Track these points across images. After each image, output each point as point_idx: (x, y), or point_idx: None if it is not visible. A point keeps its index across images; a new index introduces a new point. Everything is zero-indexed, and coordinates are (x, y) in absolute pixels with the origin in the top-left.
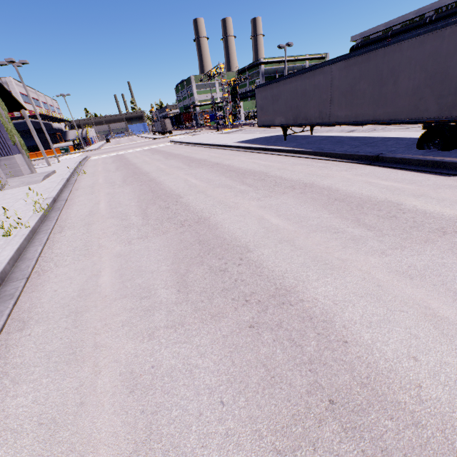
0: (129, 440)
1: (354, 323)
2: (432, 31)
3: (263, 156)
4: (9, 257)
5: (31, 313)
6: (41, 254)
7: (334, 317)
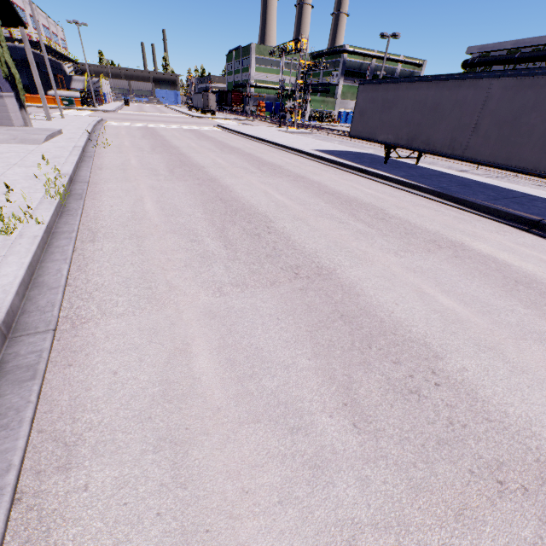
0: None
1: None
2: None
3: (361, 179)
4: (18, 281)
5: (76, 422)
6: (68, 280)
7: None
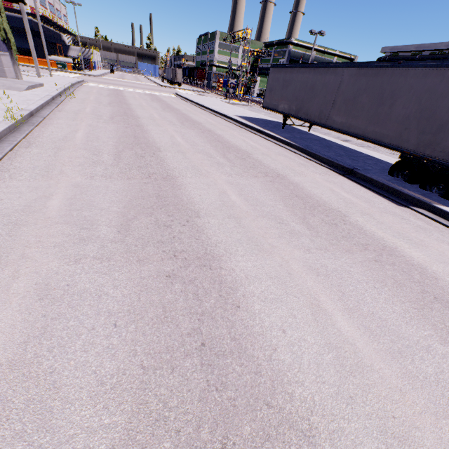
0: (24, 333)
1: (253, 295)
2: (437, 66)
3: (255, 137)
4: None
5: None
6: None
7: (240, 287)
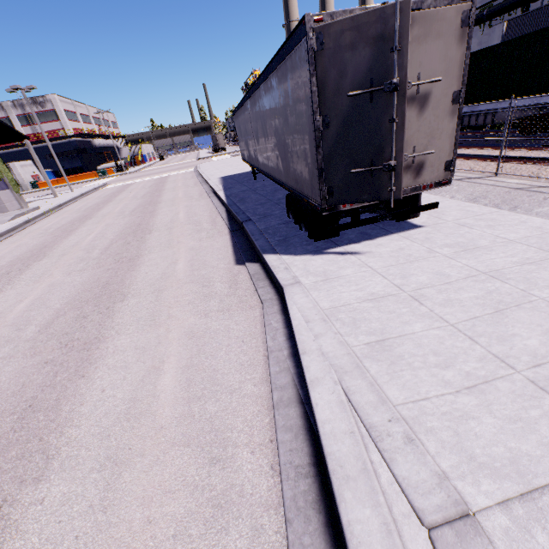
0: None
1: None
2: (264, 79)
3: (203, 203)
4: None
5: None
6: None
7: None
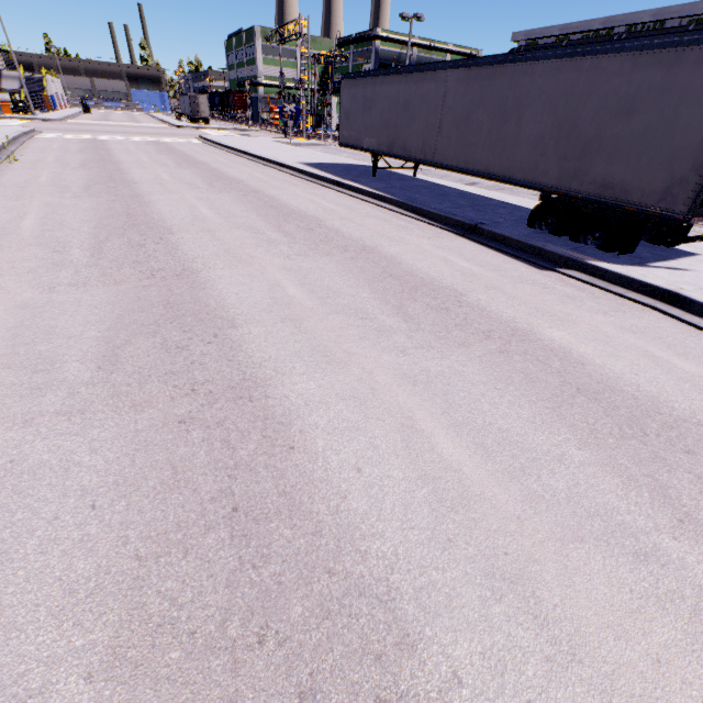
0: None
1: (315, 428)
2: (571, 56)
3: (331, 193)
4: None
5: None
6: None
7: (296, 419)
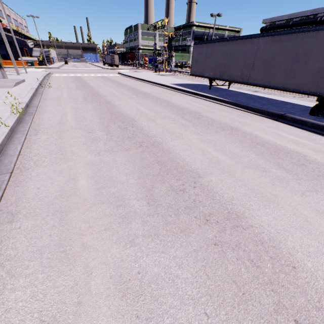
0: None
1: (297, 251)
2: None
3: (194, 98)
4: None
5: (18, 206)
6: (21, 152)
7: (280, 244)
